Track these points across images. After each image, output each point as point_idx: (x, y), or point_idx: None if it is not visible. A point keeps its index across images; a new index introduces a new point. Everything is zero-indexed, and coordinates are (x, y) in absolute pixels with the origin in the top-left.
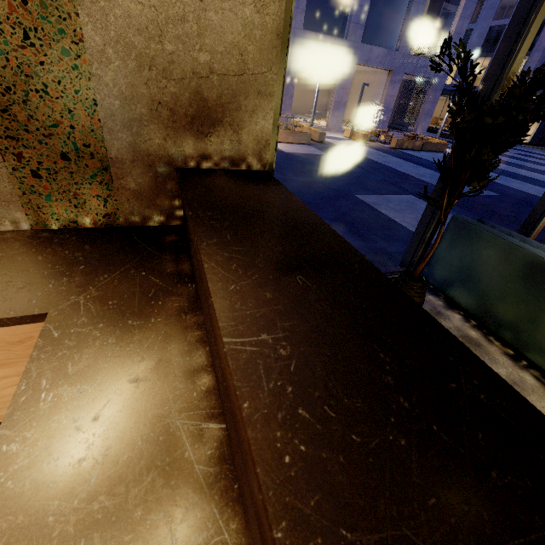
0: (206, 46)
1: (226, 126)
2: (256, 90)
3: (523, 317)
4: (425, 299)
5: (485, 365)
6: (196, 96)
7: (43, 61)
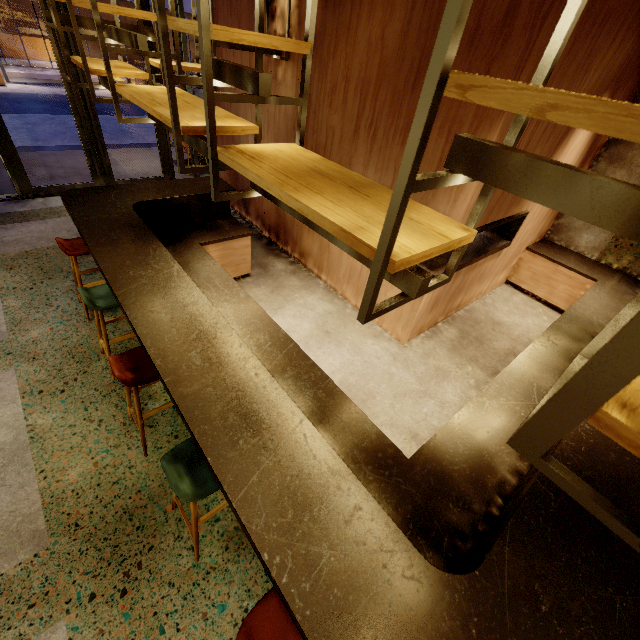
0: None
1: None
2: None
3: None
4: None
5: None
6: None
7: None
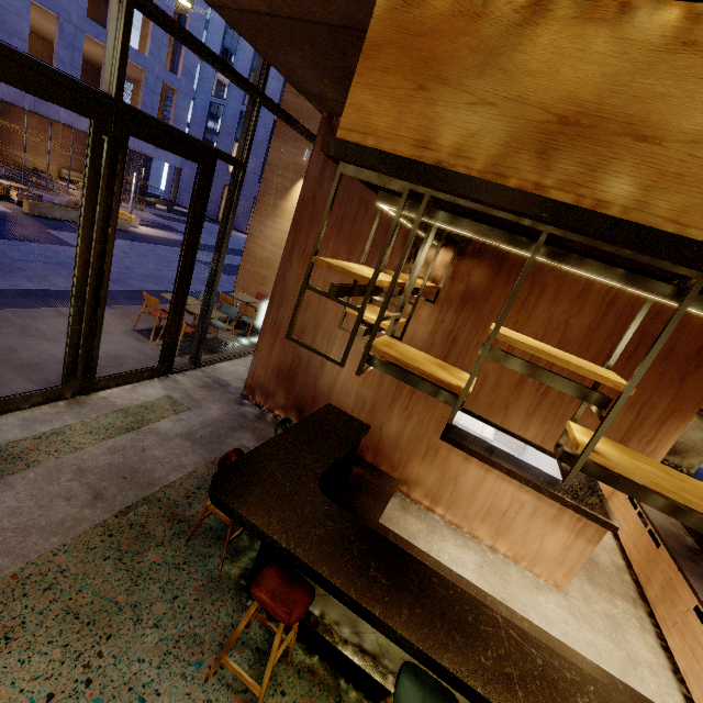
0: (684, 438)
1: (679, 456)
2: (696, 452)
3: None
4: None
5: None
6: (673, 446)
7: None
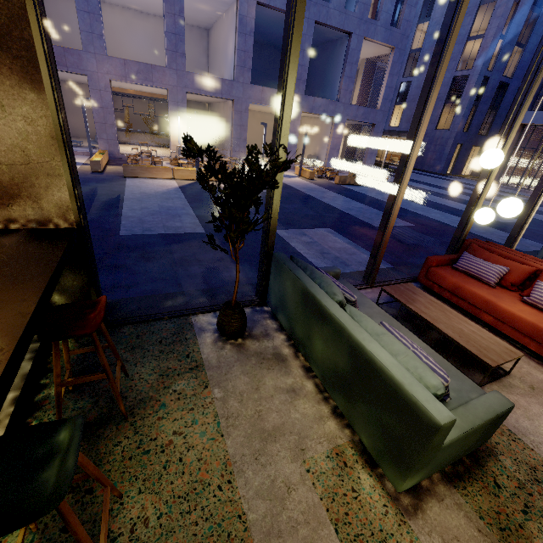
0: None
1: (25, 198)
2: (46, 173)
3: (305, 335)
4: (262, 323)
5: (3, 366)
6: None
7: None
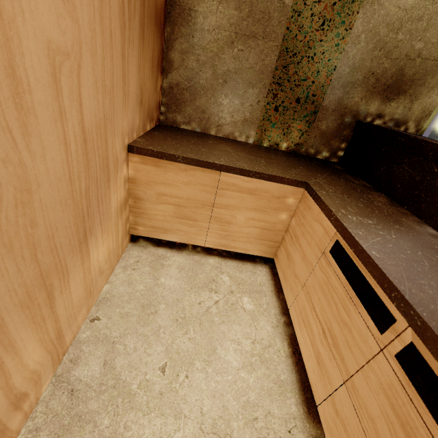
0: (424, 38)
1: (406, 96)
2: None
3: None
4: None
5: None
6: (398, 72)
7: (322, 40)
